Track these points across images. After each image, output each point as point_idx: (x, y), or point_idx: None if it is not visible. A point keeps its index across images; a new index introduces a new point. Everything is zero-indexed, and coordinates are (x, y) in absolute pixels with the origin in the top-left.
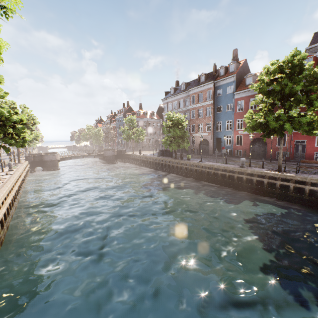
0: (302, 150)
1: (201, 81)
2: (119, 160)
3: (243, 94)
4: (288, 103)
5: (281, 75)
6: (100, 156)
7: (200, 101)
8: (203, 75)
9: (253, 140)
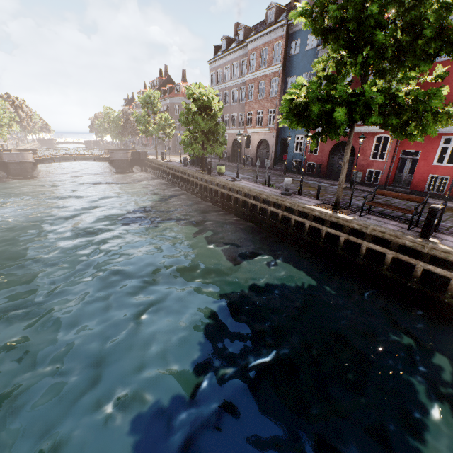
0: None
1: (268, 21)
2: (139, 168)
3: None
4: (360, 57)
5: None
6: (105, 159)
7: (263, 66)
8: (273, 8)
9: (336, 147)
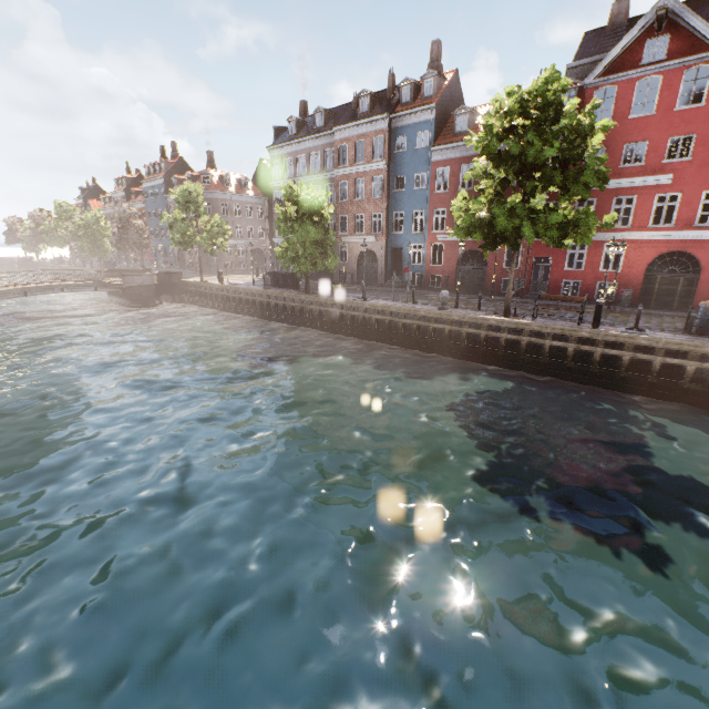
0: (544, 276)
1: (361, 110)
2: (167, 297)
3: (449, 154)
4: (532, 182)
5: (525, 123)
6: (113, 287)
7: (360, 161)
8: (367, 97)
9: (464, 256)
